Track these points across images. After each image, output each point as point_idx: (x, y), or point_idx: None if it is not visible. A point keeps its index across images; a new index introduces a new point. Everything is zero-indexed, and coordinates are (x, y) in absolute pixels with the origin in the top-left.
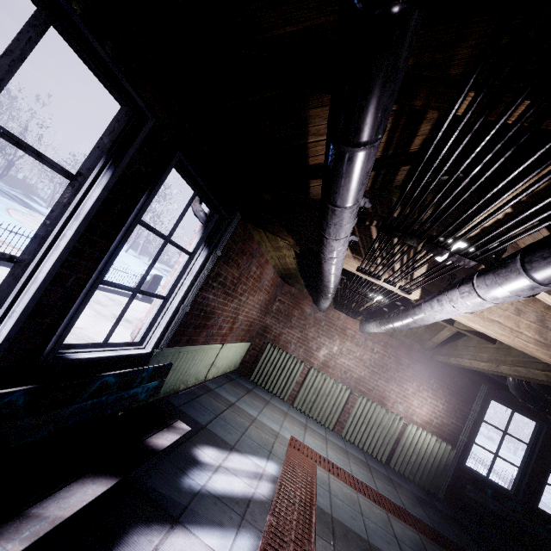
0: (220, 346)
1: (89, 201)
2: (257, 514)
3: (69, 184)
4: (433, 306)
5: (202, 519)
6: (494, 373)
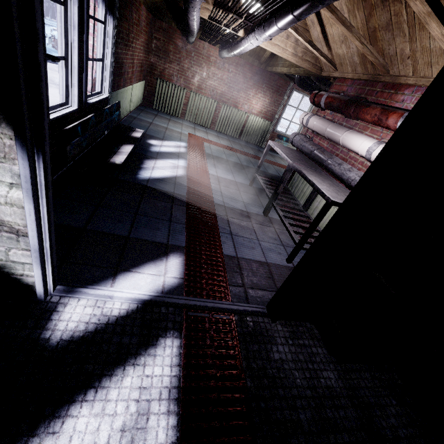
0: (131, 87)
1: (75, 17)
2: (183, 156)
3: (64, 9)
4: (246, 43)
5: (165, 158)
6: (289, 74)
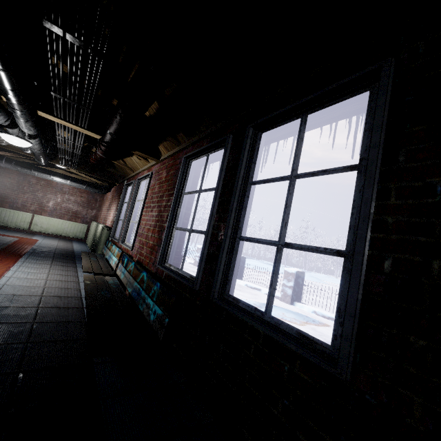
0: (31, 214)
1: None
2: None
3: None
4: None
5: None
6: None
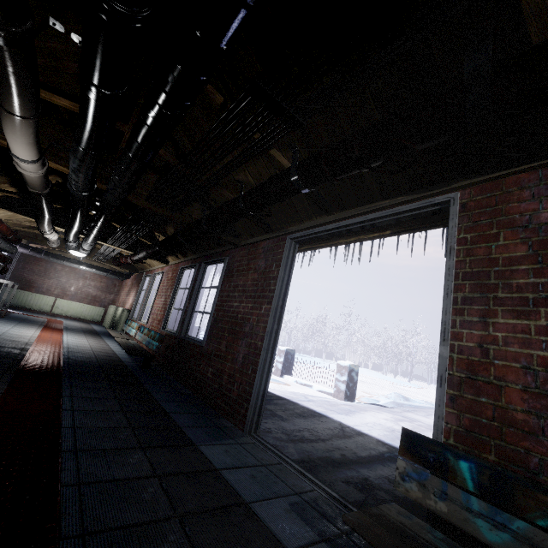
0: (54, 298)
1: None
2: None
3: None
4: None
5: None
6: None
